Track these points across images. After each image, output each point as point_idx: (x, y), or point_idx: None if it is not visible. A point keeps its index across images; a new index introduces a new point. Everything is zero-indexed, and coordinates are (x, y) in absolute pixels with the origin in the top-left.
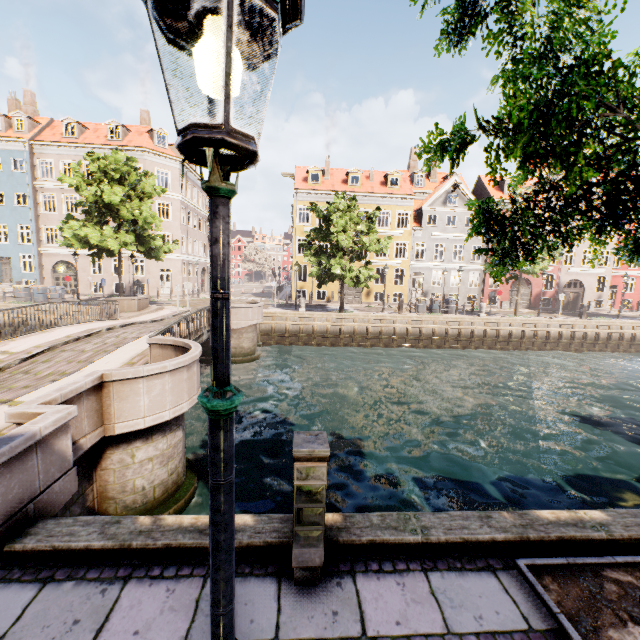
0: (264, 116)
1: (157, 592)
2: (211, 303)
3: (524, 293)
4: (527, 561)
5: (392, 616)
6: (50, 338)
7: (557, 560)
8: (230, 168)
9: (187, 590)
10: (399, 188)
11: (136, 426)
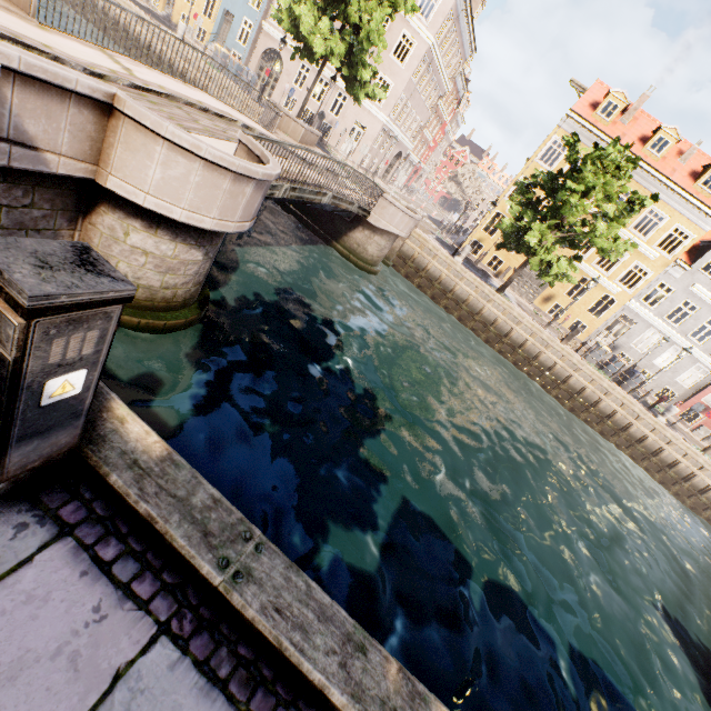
0: None
1: None
2: None
3: None
4: None
5: (3, 649)
6: (182, 91)
7: None
8: None
9: None
10: (710, 195)
11: (133, 196)
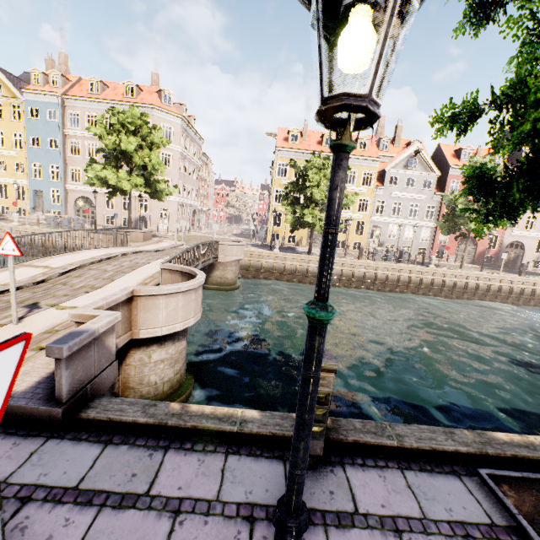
0: (379, 88)
1: (191, 460)
2: (324, 236)
3: (469, 250)
4: (487, 471)
5: (377, 500)
6: (79, 258)
7: (513, 473)
8: (342, 129)
9: (213, 462)
10: (366, 151)
11: (155, 333)
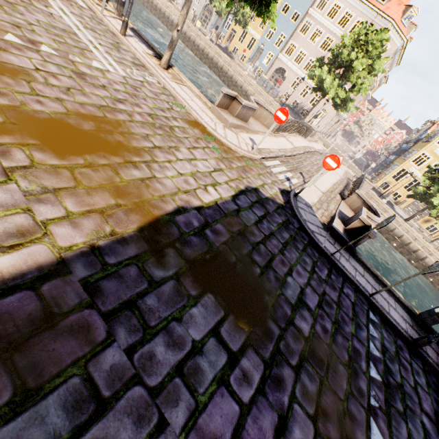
0: None
1: (386, 293)
2: None
3: None
4: None
5: (436, 349)
6: (300, 144)
7: None
8: None
9: (391, 299)
10: None
11: None
